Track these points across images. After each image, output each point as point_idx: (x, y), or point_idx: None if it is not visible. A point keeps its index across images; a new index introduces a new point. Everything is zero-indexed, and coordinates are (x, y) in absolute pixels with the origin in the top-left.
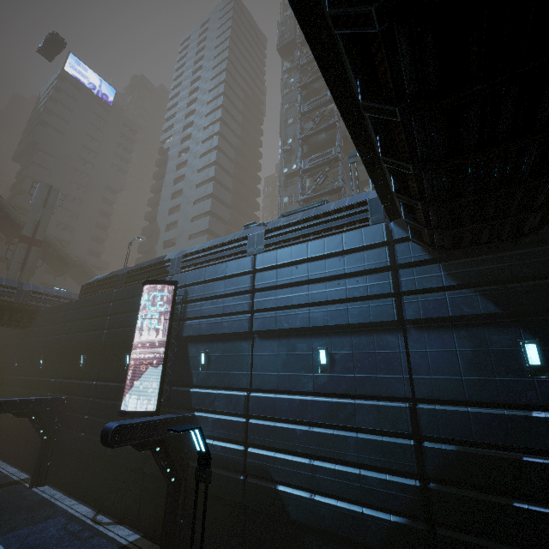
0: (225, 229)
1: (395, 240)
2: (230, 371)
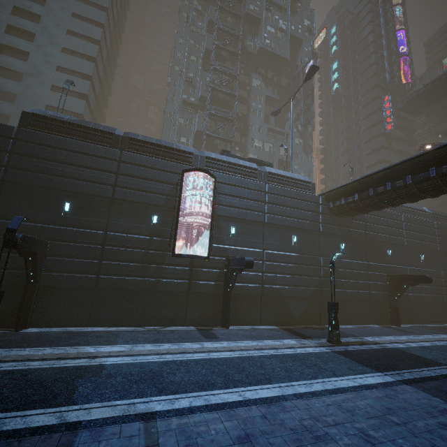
0: (94, 102)
1: (321, 203)
2: (251, 240)
